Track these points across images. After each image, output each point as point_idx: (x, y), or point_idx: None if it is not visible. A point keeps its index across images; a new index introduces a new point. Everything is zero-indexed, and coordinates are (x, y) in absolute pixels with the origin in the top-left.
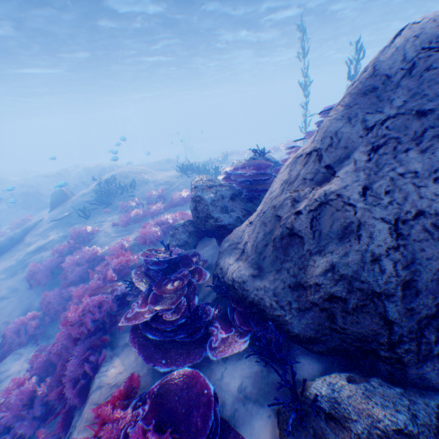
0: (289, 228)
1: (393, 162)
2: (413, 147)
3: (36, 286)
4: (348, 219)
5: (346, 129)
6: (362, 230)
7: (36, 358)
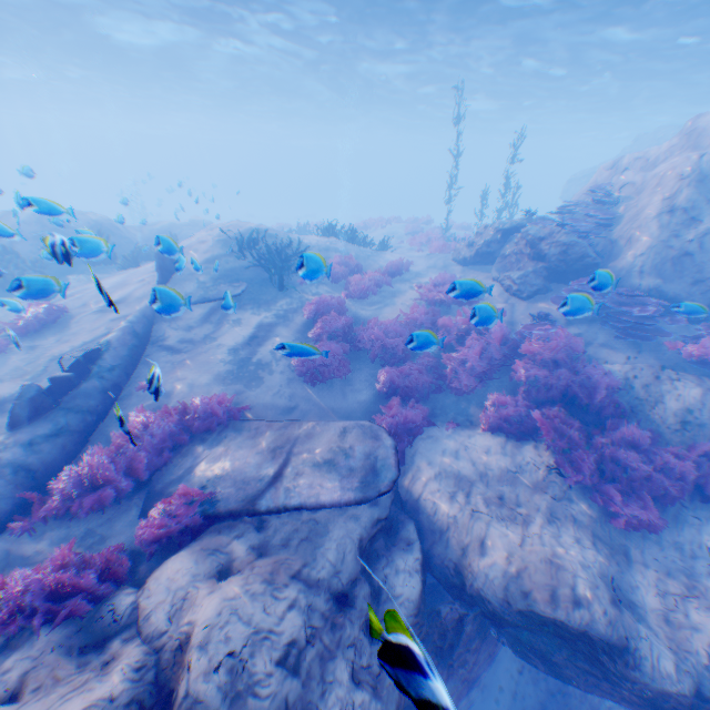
0: (683, 252)
1: None
2: None
3: (328, 381)
4: None
5: (699, 200)
6: None
7: (498, 410)
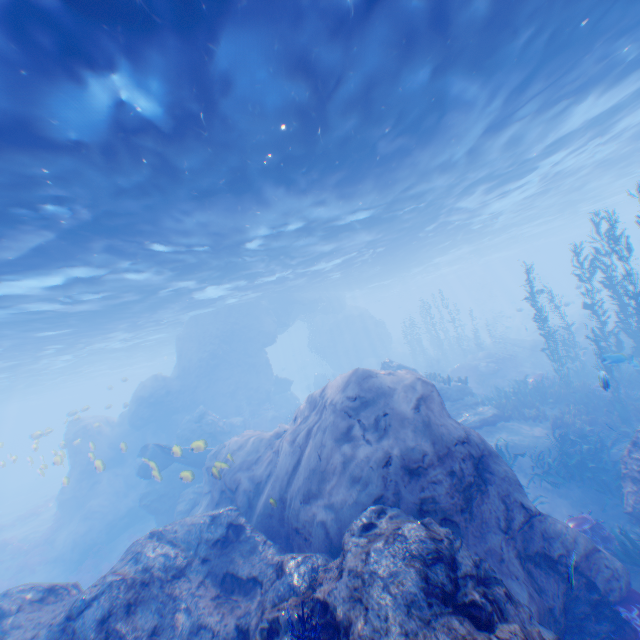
0: None
1: None
2: None
3: None
4: None
5: None
6: None
7: None
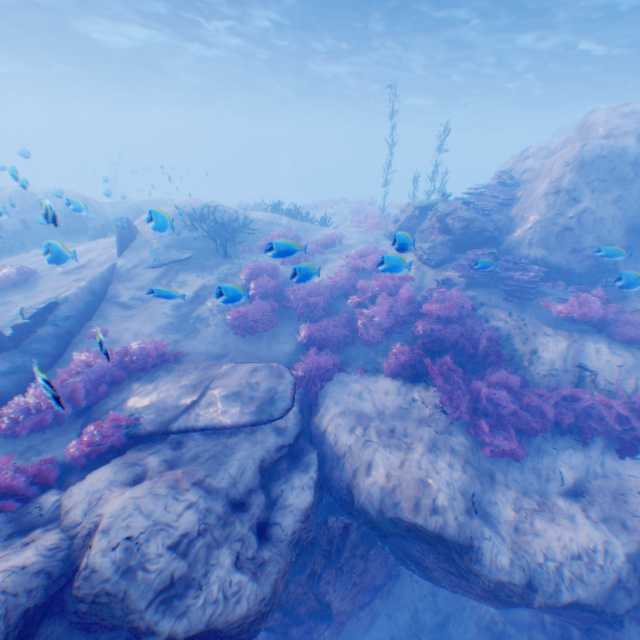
0: (565, 227)
1: (599, 198)
2: (603, 193)
3: (257, 334)
4: (595, 219)
5: (579, 183)
6: (602, 222)
7: (398, 359)
